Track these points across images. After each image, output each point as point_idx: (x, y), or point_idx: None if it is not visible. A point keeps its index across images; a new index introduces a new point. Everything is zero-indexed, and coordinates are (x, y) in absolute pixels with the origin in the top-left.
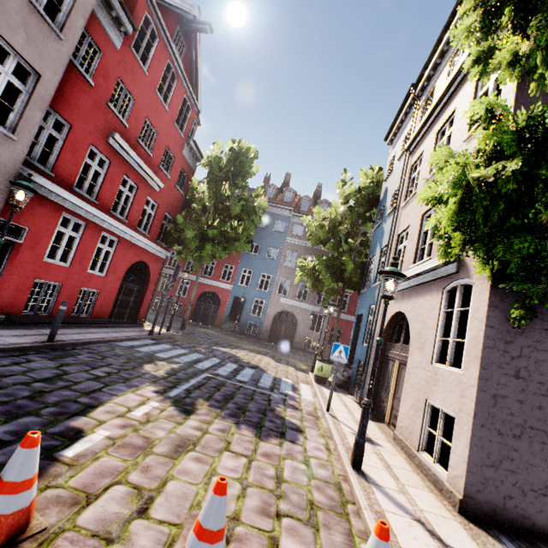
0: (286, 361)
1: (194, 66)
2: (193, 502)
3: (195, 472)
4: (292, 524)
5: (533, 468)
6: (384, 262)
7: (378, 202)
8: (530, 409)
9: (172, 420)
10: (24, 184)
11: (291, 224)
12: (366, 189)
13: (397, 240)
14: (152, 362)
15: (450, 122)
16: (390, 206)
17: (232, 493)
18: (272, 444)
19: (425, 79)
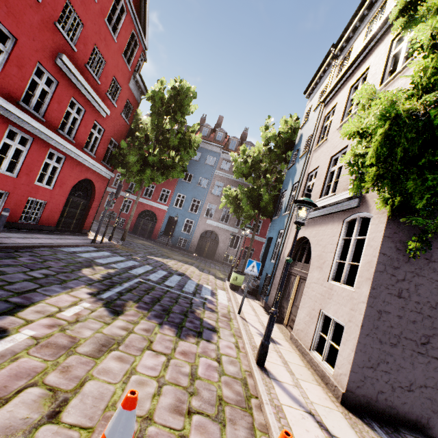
0: (208, 271)
1: (143, 3)
2: (109, 402)
3: (115, 371)
4: (201, 421)
5: (403, 370)
6: (294, 195)
7: (293, 146)
8: (406, 323)
9: (101, 321)
10: None
11: (220, 160)
12: (285, 134)
13: (307, 178)
14: (91, 267)
15: (363, 79)
16: (304, 150)
17: (148, 392)
18: (190, 343)
19: (344, 40)
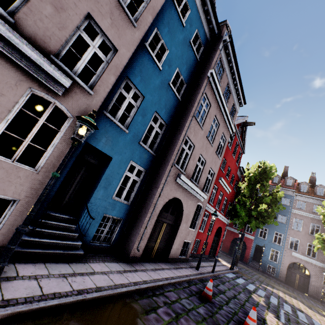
0: (315, 310)
1: (243, 136)
2: None
3: None
4: None
5: None
6: None
7: None
8: None
9: None
10: (216, 214)
11: (294, 200)
12: None
13: None
14: (251, 293)
15: None
16: None
17: None
18: None
19: None
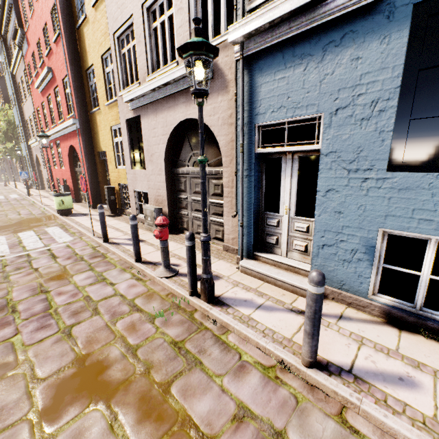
0: None
1: None
2: None
3: None
4: None
5: None
6: None
7: None
8: None
9: None
10: None
11: None
12: None
13: None
14: None
15: None
16: None
17: None
18: None
19: None
